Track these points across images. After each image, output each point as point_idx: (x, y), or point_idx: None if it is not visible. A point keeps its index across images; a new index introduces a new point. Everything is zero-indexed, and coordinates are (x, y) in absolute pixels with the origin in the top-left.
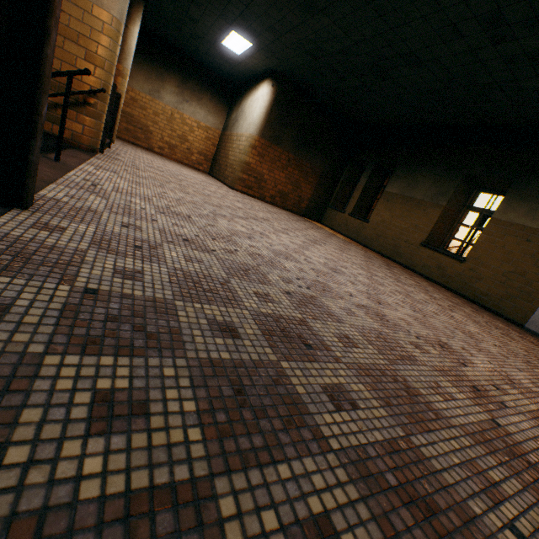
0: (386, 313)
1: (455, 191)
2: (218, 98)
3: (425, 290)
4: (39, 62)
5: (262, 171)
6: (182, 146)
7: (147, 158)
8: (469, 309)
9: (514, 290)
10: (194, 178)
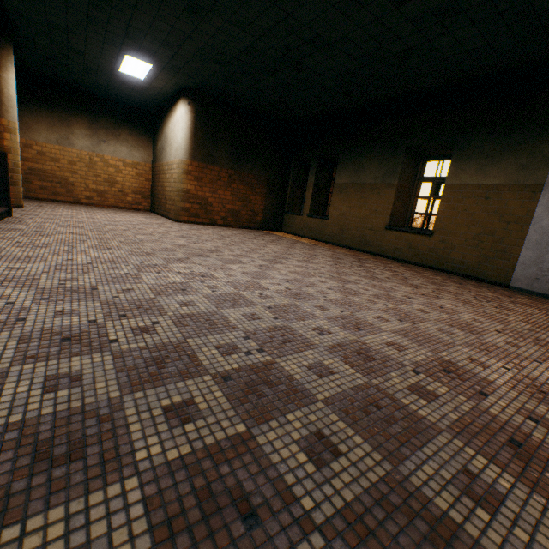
0: (370, 343)
1: (402, 167)
2: (138, 130)
3: (404, 278)
4: None
5: (204, 195)
6: (112, 190)
7: (67, 215)
8: (453, 285)
9: (488, 252)
10: (129, 223)
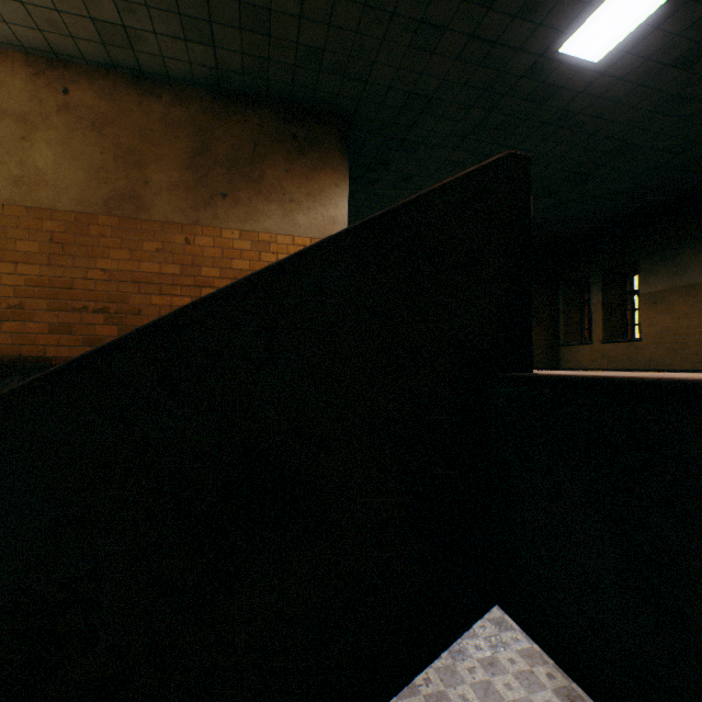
0: None
1: None
2: None
3: None
4: (529, 232)
5: None
6: None
7: None
8: None
9: None
10: None
